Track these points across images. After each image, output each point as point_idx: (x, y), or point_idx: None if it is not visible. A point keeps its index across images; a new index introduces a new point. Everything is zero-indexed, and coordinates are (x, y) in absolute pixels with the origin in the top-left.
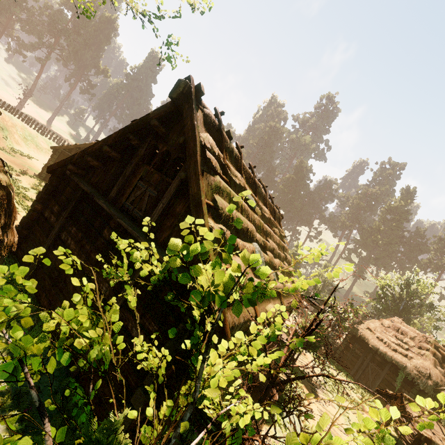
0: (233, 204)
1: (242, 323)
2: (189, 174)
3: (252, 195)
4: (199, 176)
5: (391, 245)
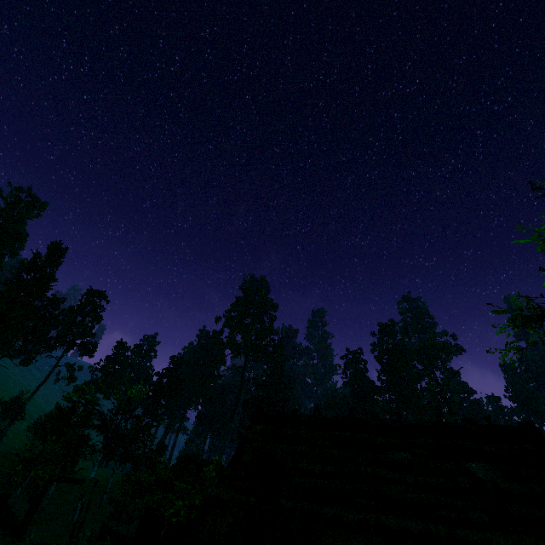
0: None
1: None
2: None
3: None
4: None
5: (27, 321)
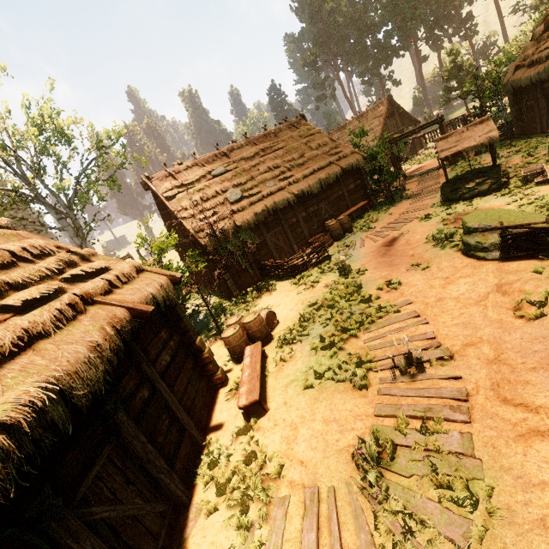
0: (199, 192)
1: (221, 231)
2: (168, 209)
3: (222, 164)
4: (168, 207)
5: None
